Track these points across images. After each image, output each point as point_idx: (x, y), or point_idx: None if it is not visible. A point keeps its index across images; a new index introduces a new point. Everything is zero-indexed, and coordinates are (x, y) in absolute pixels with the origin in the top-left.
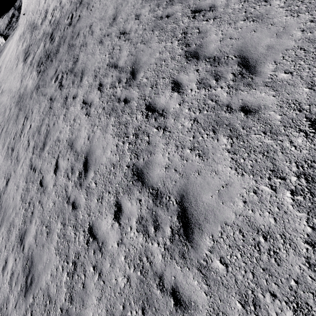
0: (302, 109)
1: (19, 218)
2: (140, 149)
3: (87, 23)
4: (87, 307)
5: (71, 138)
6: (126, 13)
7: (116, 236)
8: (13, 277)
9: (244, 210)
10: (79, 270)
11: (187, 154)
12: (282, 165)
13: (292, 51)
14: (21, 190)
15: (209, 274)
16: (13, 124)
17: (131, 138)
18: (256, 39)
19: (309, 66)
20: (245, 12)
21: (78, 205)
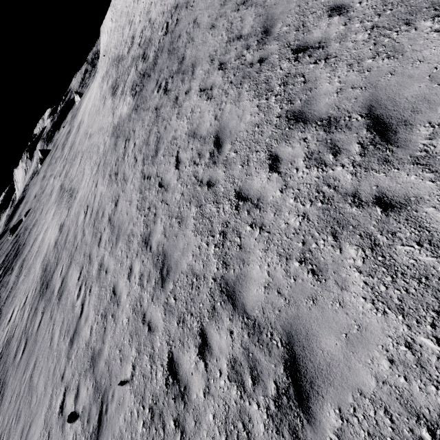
0: None
1: (139, 226)
2: (293, 93)
3: (189, 20)
4: (250, 263)
5: (192, 128)
6: None
7: (277, 185)
8: (143, 277)
9: None
10: (230, 236)
11: (369, 64)
12: None
13: None
14: (136, 202)
15: (432, 161)
16: (111, 154)
17: (277, 89)
18: None
19: None
20: None
21: (215, 182)
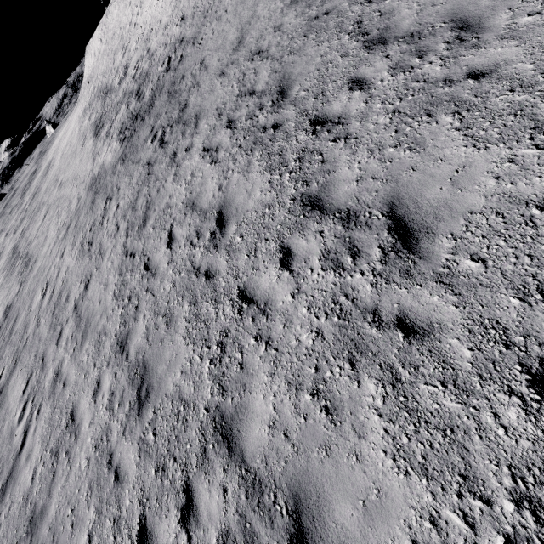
0: None
1: (115, 321)
2: (310, 173)
3: (195, 60)
4: (253, 390)
5: (191, 197)
6: (258, 29)
7: (288, 288)
8: (113, 398)
9: (498, 188)
10: (230, 349)
11: (390, 153)
12: None
13: None
14: (114, 286)
15: (455, 281)
16: (86, 214)
17: (293, 165)
18: None
19: None
20: None
21: (215, 272)
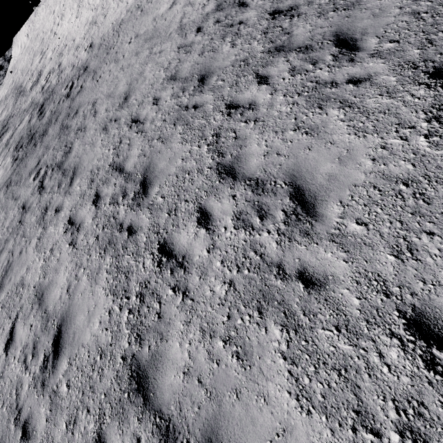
0: (390, 292)
1: None
2: (145, 326)
3: (90, 98)
4: None
5: (43, 283)
6: (142, 93)
7: None
8: None
9: None
10: None
11: (219, 350)
12: (371, 402)
13: (362, 189)
14: None
15: None
16: None
17: (133, 301)
18: (312, 162)
19: (390, 218)
20: (295, 119)
21: (32, 431)
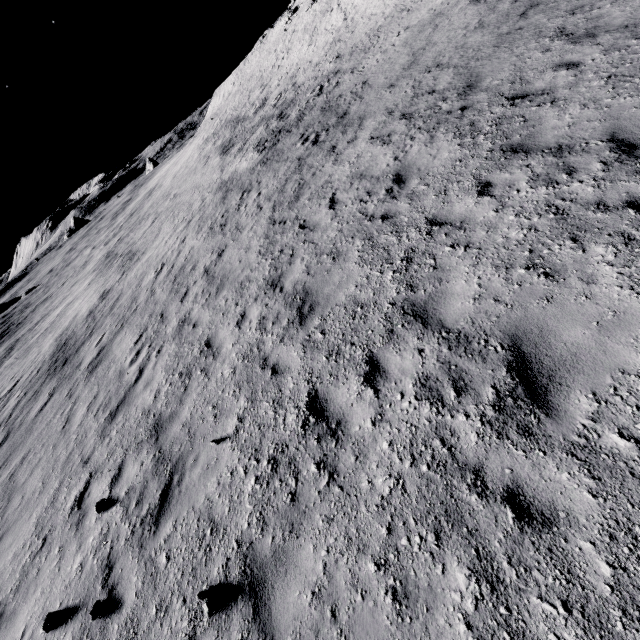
0: None
1: (263, 270)
2: (510, 131)
3: (356, 82)
4: (451, 280)
5: (358, 171)
6: (436, 51)
7: (490, 207)
8: (265, 321)
9: None
10: (419, 259)
11: (608, 103)
12: None
13: None
14: (258, 247)
15: None
16: (215, 207)
17: (488, 129)
18: None
19: None
20: None
21: (395, 214)
